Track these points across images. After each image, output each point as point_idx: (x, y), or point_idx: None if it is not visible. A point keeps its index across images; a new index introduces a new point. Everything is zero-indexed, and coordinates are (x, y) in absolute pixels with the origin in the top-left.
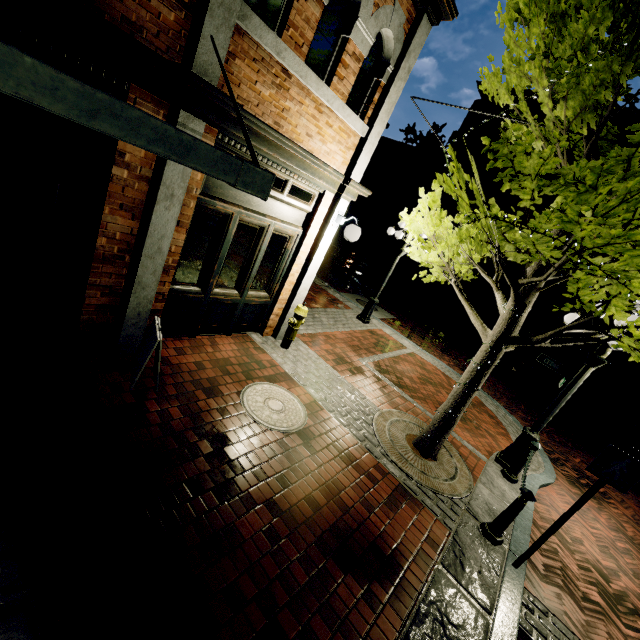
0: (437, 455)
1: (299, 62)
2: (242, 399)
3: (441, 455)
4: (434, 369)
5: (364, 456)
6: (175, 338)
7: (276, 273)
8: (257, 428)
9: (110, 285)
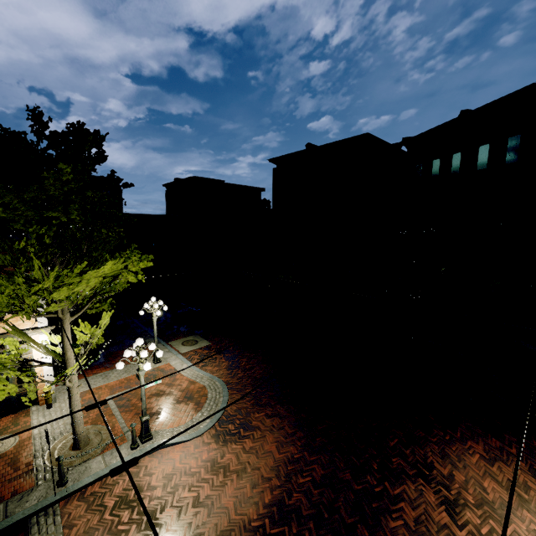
0: (80, 447)
1: None
2: None
3: (90, 445)
4: (184, 381)
5: (28, 459)
6: None
7: None
8: None
9: None
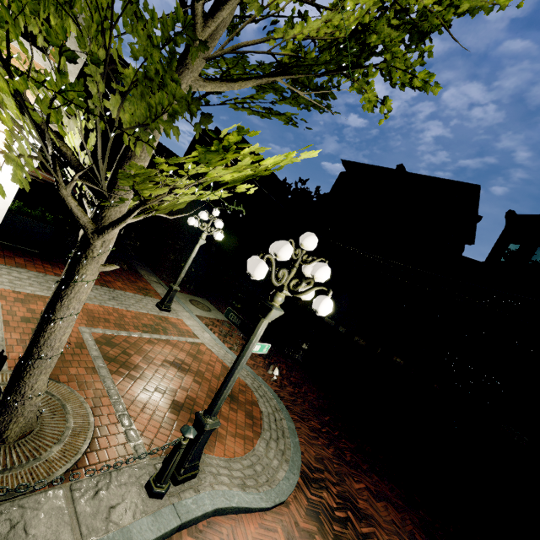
0: (7, 433)
1: None
2: None
3: (35, 438)
4: (215, 361)
5: None
6: None
7: None
8: None
9: None
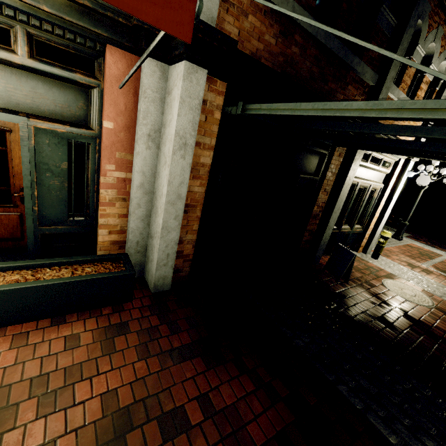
0: None
1: (404, 97)
2: (388, 288)
3: None
4: None
5: None
6: (323, 256)
7: (366, 213)
8: (410, 304)
9: (311, 229)
